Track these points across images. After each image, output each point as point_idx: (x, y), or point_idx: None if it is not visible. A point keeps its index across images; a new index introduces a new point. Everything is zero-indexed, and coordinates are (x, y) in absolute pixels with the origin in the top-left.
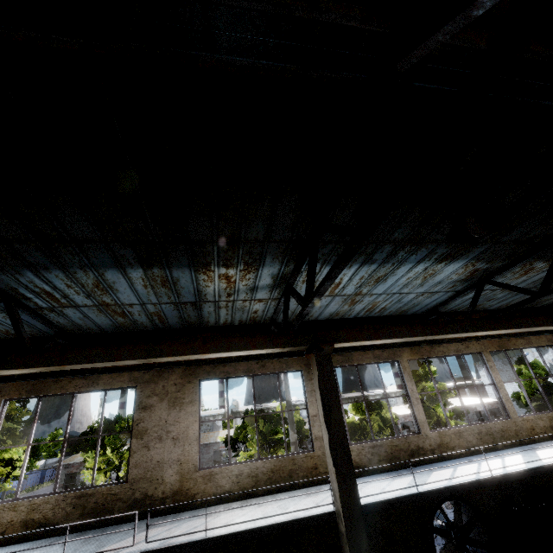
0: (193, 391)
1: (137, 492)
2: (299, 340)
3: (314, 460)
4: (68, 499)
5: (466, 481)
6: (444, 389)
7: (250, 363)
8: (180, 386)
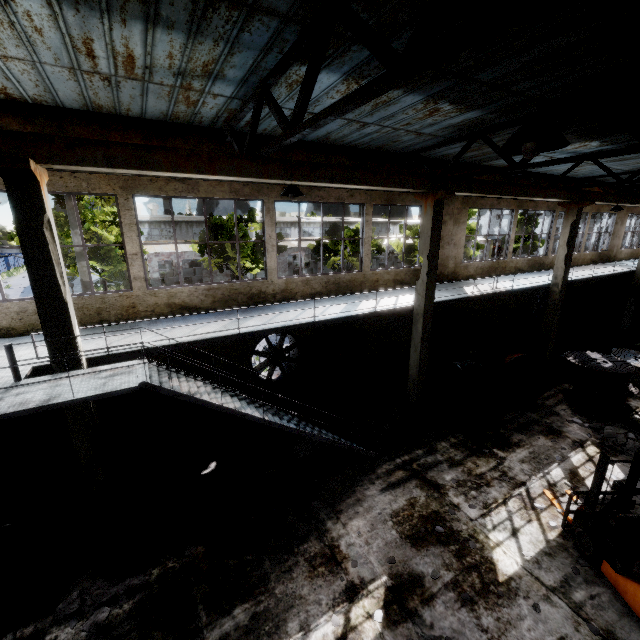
0: (465, 215)
1: (438, 271)
2: (576, 197)
3: (506, 264)
4: (410, 271)
5: (585, 278)
6: (474, 228)
7: (493, 200)
8: (460, 211)
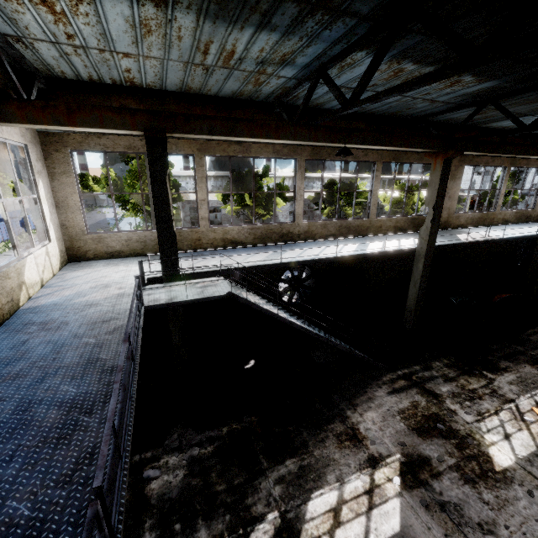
0: (461, 172)
1: None
2: None
3: (494, 215)
4: (409, 220)
5: None
6: None
7: (488, 158)
8: (456, 167)
